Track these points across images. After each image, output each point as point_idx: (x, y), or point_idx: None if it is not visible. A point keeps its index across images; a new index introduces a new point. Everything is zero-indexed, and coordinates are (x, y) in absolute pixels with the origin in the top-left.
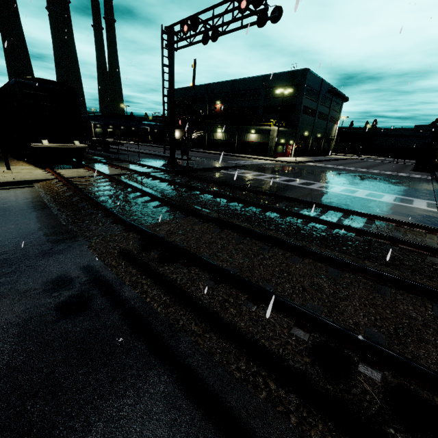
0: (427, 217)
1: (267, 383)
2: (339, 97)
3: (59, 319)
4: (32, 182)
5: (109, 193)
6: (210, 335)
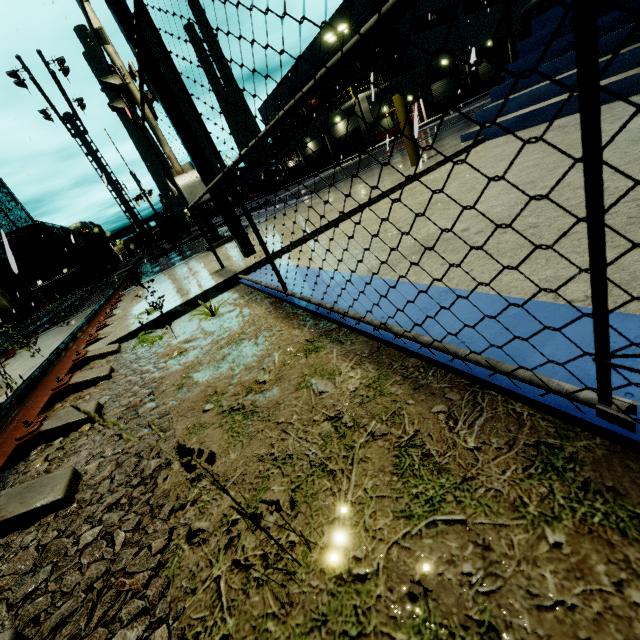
0: None
1: None
2: None
3: None
4: None
5: None
6: None
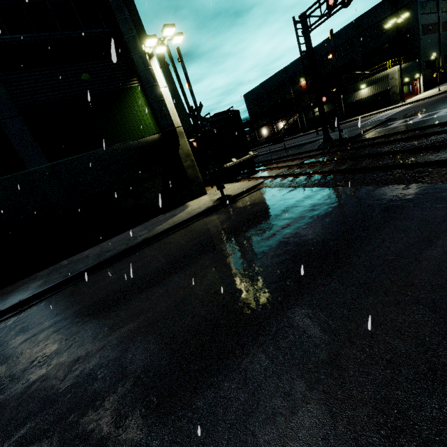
0: None
1: None
2: None
3: None
4: (254, 187)
5: (334, 169)
6: None
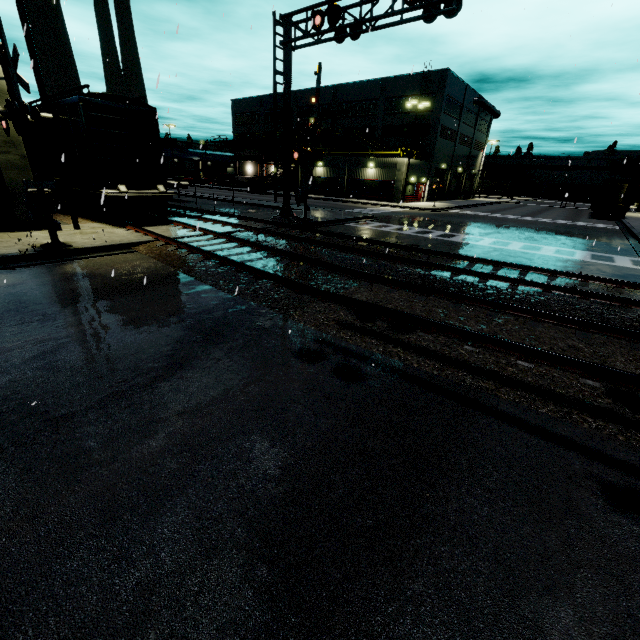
0: (639, 278)
1: (583, 418)
2: (488, 111)
3: (348, 384)
4: (129, 246)
5: (245, 258)
6: (505, 389)
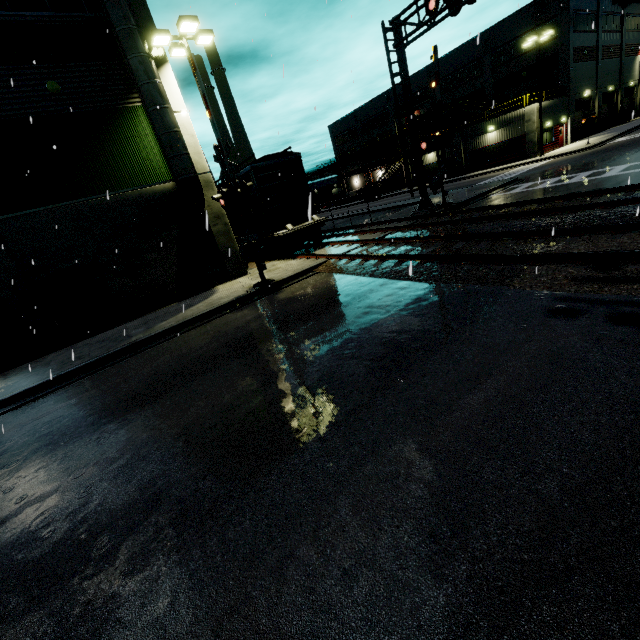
0: None
1: None
2: (638, 2)
3: (639, 328)
4: (311, 270)
5: (417, 252)
6: None
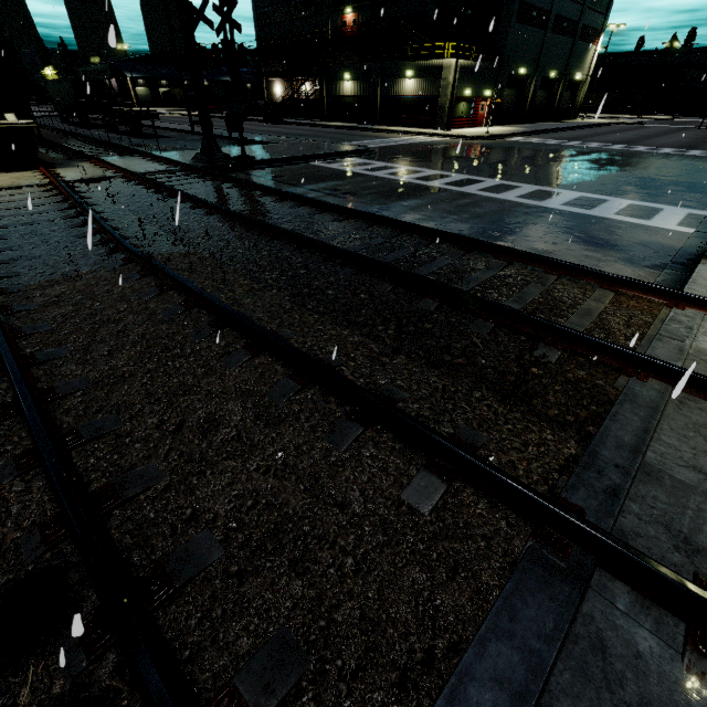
0: (653, 249)
1: None
2: None
3: None
4: None
5: (31, 219)
6: None
